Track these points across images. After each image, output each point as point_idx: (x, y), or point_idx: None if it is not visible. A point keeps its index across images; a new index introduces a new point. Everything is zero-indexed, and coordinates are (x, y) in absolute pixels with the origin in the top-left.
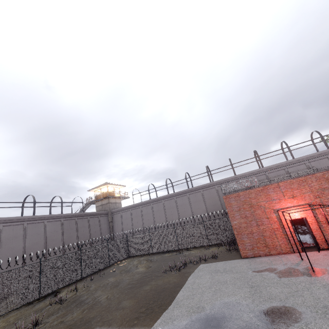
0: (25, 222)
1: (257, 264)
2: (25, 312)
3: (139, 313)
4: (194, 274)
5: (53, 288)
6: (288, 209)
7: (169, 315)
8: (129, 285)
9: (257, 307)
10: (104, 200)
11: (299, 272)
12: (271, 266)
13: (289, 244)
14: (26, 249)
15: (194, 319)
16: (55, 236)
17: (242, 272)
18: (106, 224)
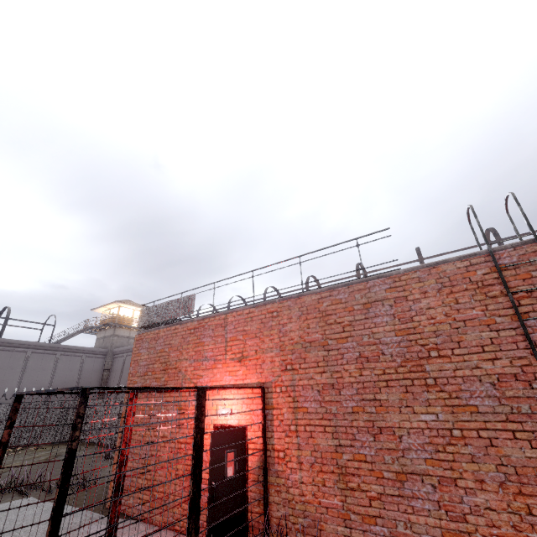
0: None
1: None
2: None
3: None
4: None
5: None
6: (222, 392)
7: None
8: None
9: None
10: (109, 329)
11: None
12: None
13: None
14: None
15: None
16: None
17: None
18: (97, 372)
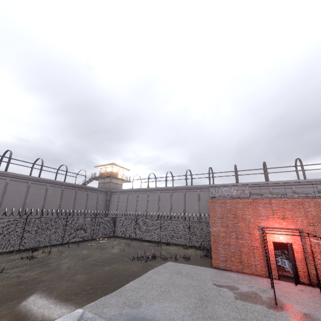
0: (30, 181)
1: (222, 278)
2: (1, 259)
3: (82, 289)
4: (156, 269)
5: (33, 244)
6: (274, 230)
7: (105, 301)
8: (94, 261)
9: None
10: (106, 178)
11: (260, 300)
12: (235, 284)
13: (265, 267)
14: (26, 205)
15: (123, 313)
16: (53, 200)
17: (202, 281)
18: (103, 201)
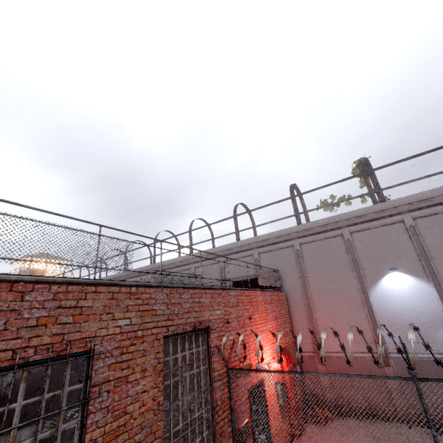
0: None
1: None
2: None
3: None
4: None
5: None
6: None
7: None
8: None
9: None
10: None
11: None
12: None
13: None
14: None
15: None
16: None
17: None
18: None
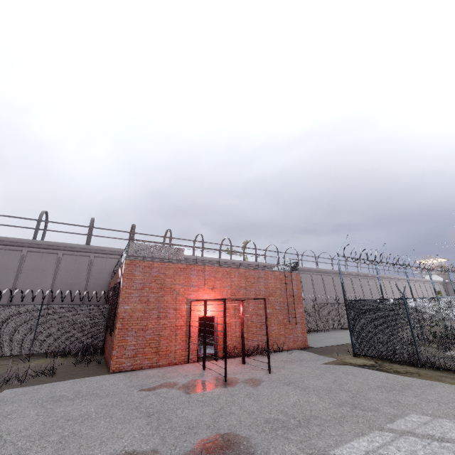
0: None
1: (143, 380)
2: None
3: None
4: None
5: None
6: (203, 302)
7: None
8: None
9: (177, 449)
10: None
11: (210, 384)
12: (167, 380)
13: (186, 350)
14: None
15: None
16: None
17: (119, 393)
18: None
